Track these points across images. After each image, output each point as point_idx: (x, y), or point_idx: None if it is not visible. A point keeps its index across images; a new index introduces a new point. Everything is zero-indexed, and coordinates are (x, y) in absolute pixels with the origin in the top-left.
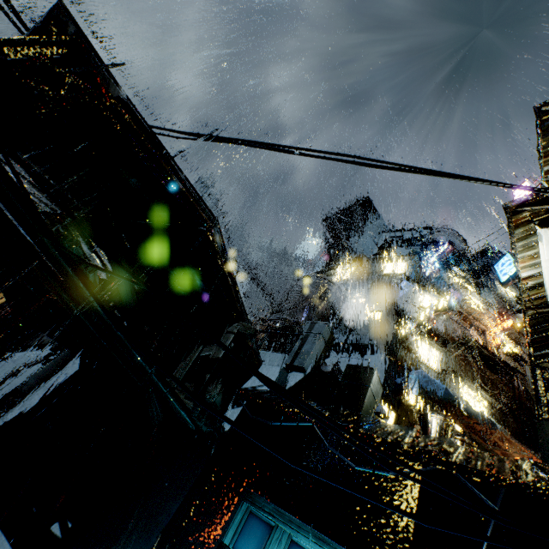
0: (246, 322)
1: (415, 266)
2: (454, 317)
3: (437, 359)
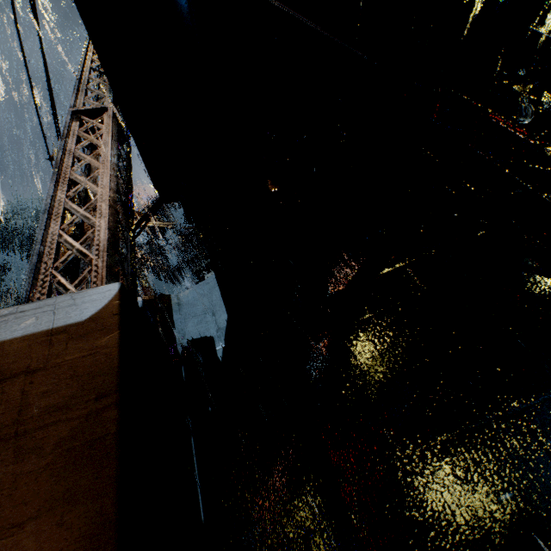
0: None
1: None
2: None
3: None
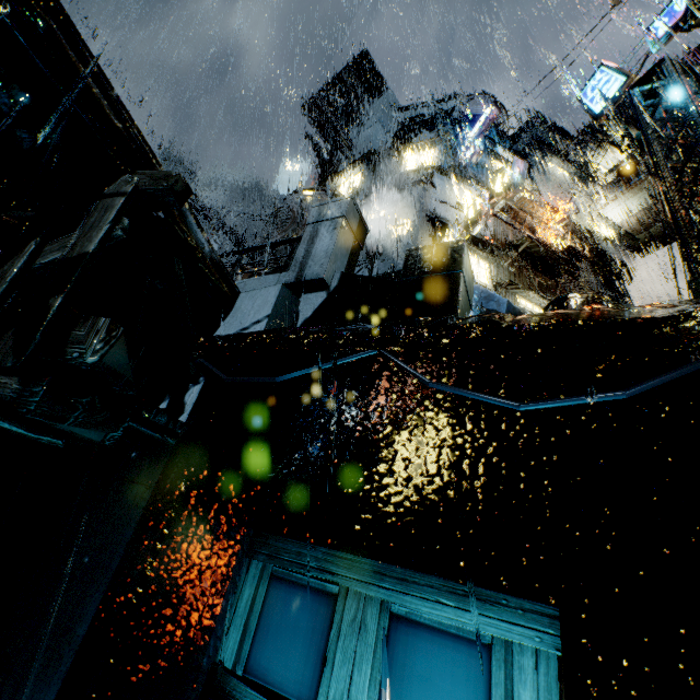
0: None
1: (448, 153)
2: (502, 217)
3: (488, 274)
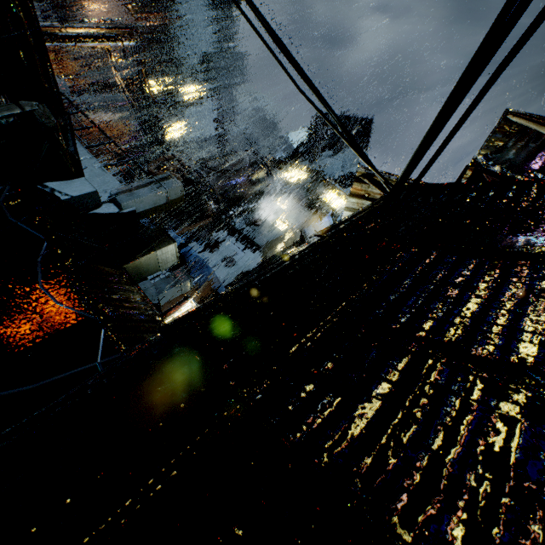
0: (61, 114)
1: None
2: None
3: None
